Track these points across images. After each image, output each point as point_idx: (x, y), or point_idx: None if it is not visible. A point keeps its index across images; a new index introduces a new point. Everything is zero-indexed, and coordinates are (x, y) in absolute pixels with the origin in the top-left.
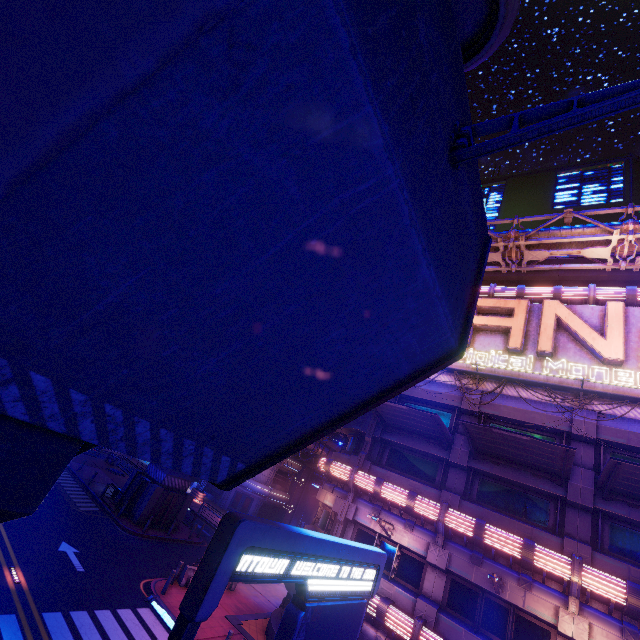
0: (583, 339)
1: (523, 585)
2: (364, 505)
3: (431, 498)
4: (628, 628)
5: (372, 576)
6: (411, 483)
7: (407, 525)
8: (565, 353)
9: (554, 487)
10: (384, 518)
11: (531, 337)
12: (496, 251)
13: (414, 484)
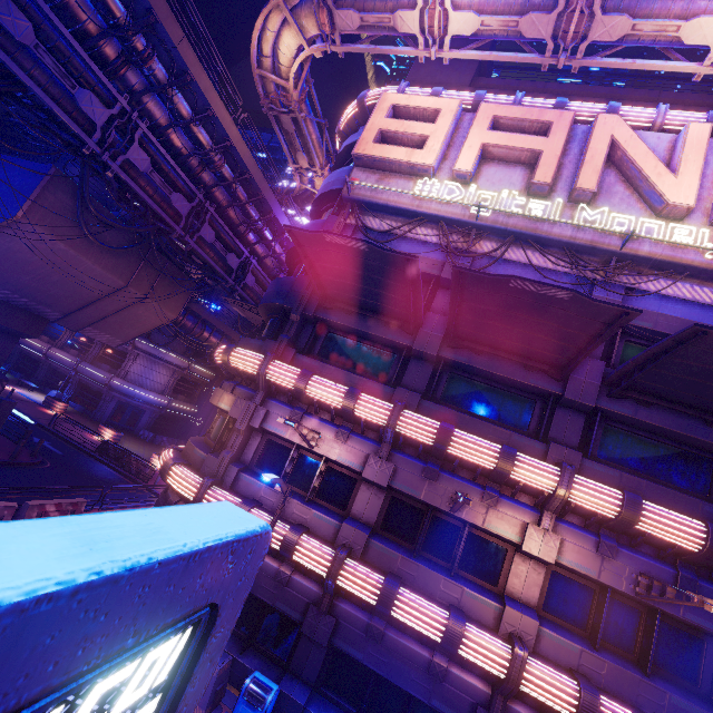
0: (644, 175)
1: (488, 501)
2: (279, 408)
3: (379, 398)
4: (606, 542)
5: (148, 680)
6: (353, 378)
7: (340, 433)
8: (608, 199)
9: (549, 382)
10: (307, 425)
11: (565, 174)
12: (550, 11)
13: (357, 380)
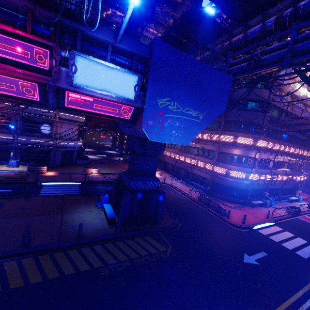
0: None
1: (287, 157)
2: (262, 152)
3: (276, 143)
4: (296, 157)
5: None
6: (273, 140)
7: (272, 153)
8: None
9: (295, 133)
10: (267, 154)
11: None
12: None
13: (274, 140)
